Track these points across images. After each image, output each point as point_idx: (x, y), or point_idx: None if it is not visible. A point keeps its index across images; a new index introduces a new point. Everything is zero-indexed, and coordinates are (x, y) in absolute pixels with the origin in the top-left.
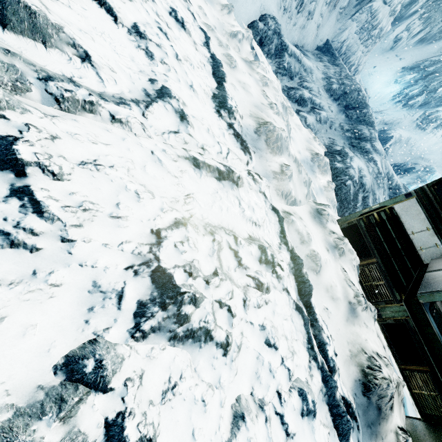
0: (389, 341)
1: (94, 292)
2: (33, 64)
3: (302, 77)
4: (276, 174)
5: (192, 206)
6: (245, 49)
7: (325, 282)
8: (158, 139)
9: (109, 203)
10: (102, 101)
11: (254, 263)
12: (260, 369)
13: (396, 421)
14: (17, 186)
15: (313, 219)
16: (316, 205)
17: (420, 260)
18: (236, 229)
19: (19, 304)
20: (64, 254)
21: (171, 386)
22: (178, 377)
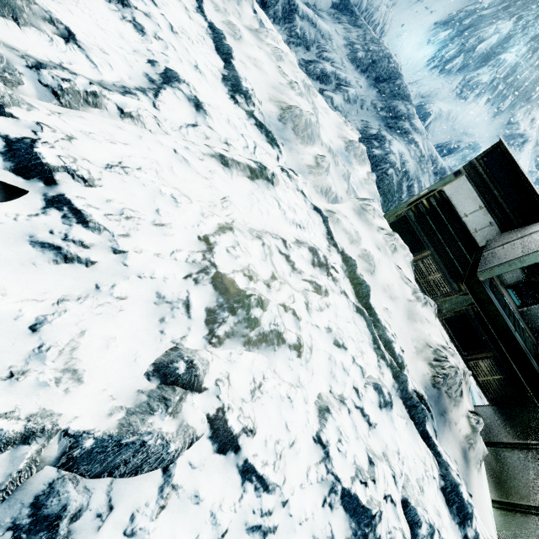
0: (452, 335)
1: (161, 303)
2: (15, 48)
3: (321, 46)
4: (311, 168)
5: (231, 211)
6: (247, 13)
7: (381, 282)
8: (176, 135)
9: (148, 210)
10: (106, 92)
11: (307, 267)
12: (333, 368)
13: (466, 406)
14: (50, 195)
15: (358, 217)
16: (359, 201)
17: (476, 243)
18: (281, 233)
19: (93, 318)
20: (120, 266)
21: (257, 385)
22: (261, 378)
